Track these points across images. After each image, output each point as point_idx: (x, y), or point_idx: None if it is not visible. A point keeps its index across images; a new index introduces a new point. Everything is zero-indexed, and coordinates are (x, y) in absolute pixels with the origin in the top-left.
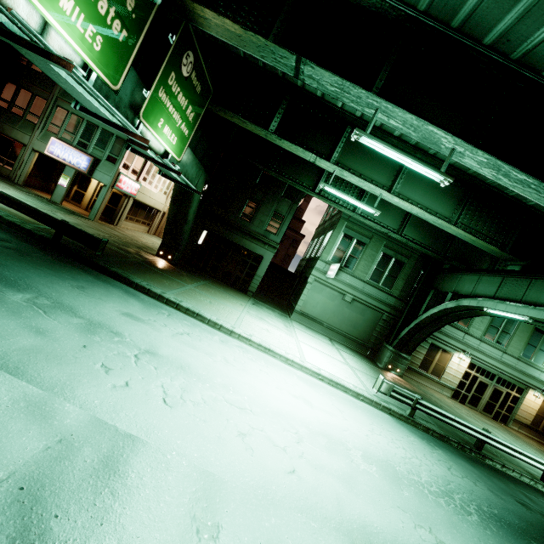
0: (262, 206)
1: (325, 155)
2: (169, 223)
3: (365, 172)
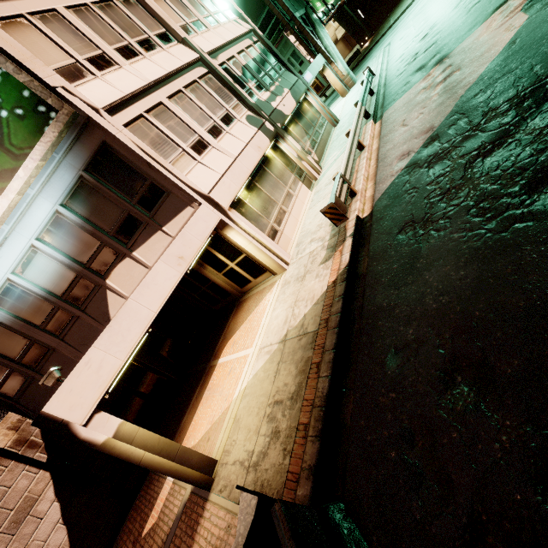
0: None
1: None
2: (349, 31)
3: None
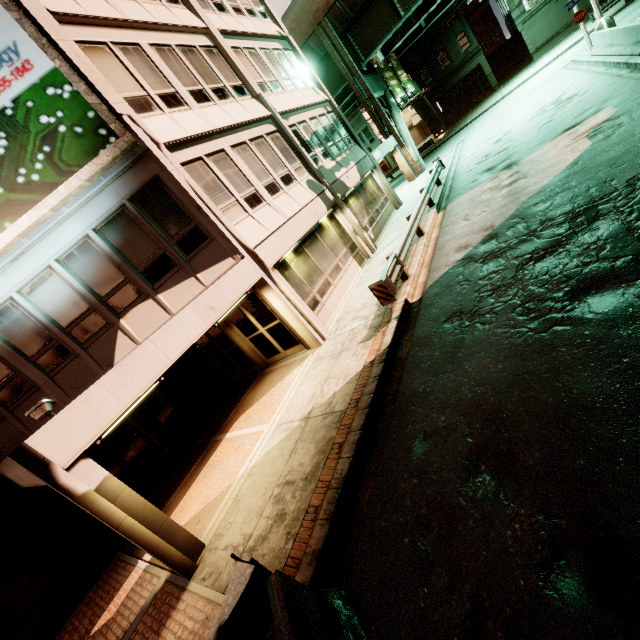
0: (446, 48)
1: None
2: (425, 120)
3: None
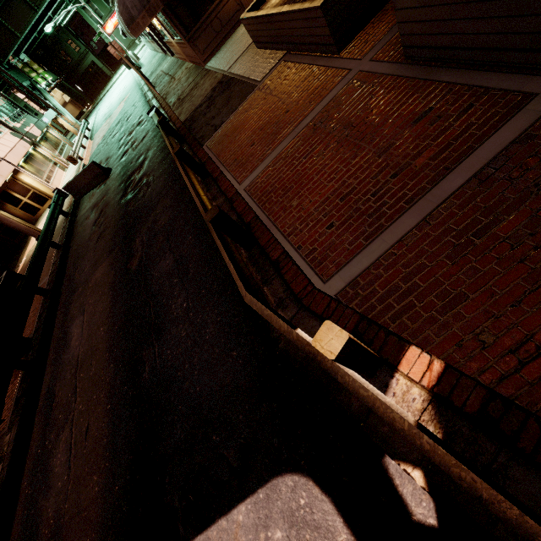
0: (64, 49)
1: (49, 18)
2: (73, 98)
3: (57, 4)
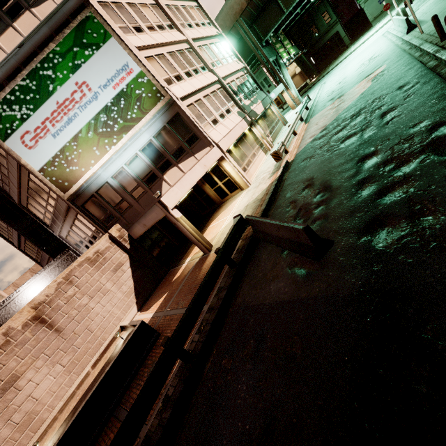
0: (316, 22)
1: None
2: (303, 70)
3: None
